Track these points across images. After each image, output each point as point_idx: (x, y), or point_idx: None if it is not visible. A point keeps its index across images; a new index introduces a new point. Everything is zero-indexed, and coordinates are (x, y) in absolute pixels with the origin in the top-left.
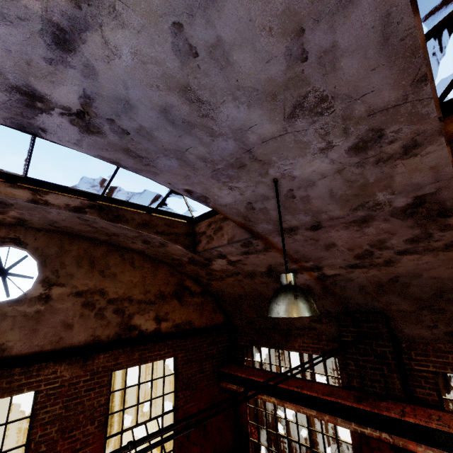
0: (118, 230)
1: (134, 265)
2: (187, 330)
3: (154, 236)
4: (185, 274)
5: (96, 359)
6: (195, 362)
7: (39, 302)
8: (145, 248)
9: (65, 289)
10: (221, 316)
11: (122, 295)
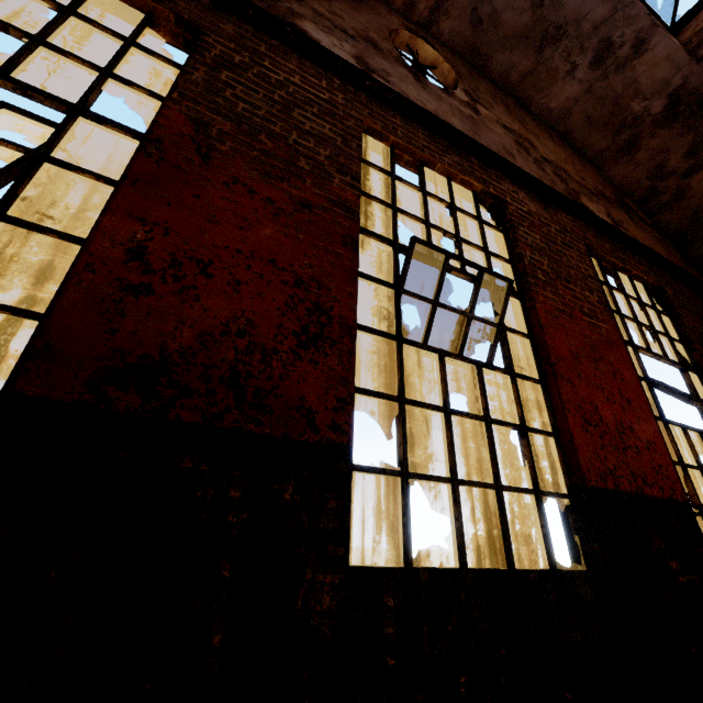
0: (579, 0)
1: (553, 140)
2: (664, 257)
3: (639, 7)
4: (621, 190)
5: (558, 214)
6: (695, 317)
7: (469, 109)
8: (580, 96)
9: (490, 114)
10: (700, 278)
11: (554, 162)
